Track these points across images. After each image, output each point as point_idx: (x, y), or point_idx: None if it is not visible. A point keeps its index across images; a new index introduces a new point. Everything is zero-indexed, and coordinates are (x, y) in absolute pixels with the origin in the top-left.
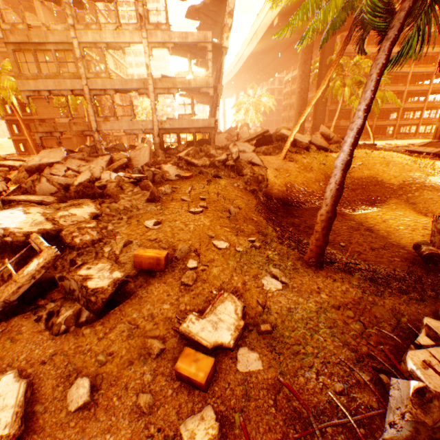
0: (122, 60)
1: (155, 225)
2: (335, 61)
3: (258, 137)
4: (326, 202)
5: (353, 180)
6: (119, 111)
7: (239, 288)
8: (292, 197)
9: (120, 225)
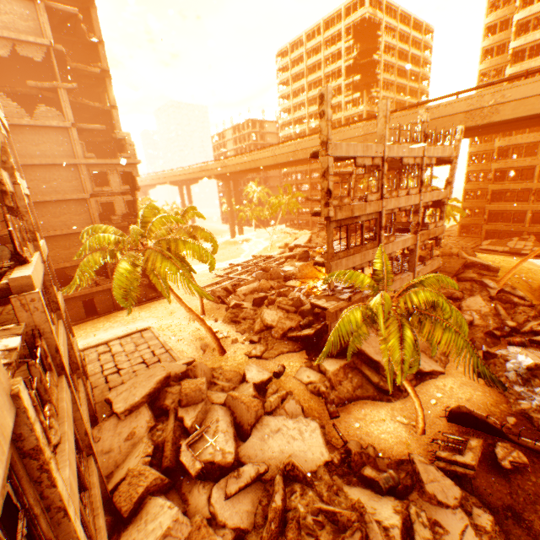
0: None
1: None
2: None
3: (461, 267)
4: None
5: (538, 291)
6: None
7: None
8: None
9: None
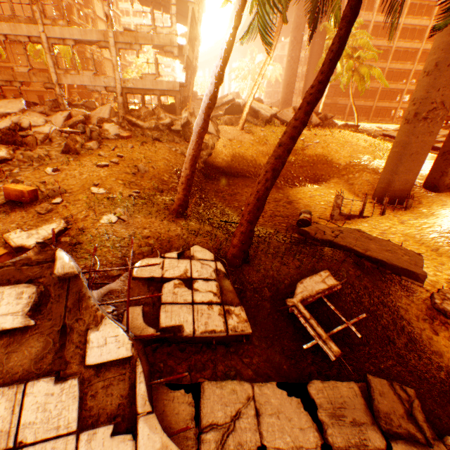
0: (114, 6)
1: (54, 171)
2: (277, 28)
3: (223, 105)
4: (186, 160)
5: (304, 157)
6: (108, 67)
7: (79, 219)
8: (235, 168)
9: (27, 170)
